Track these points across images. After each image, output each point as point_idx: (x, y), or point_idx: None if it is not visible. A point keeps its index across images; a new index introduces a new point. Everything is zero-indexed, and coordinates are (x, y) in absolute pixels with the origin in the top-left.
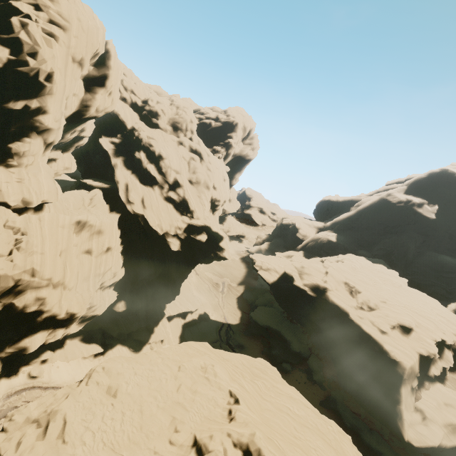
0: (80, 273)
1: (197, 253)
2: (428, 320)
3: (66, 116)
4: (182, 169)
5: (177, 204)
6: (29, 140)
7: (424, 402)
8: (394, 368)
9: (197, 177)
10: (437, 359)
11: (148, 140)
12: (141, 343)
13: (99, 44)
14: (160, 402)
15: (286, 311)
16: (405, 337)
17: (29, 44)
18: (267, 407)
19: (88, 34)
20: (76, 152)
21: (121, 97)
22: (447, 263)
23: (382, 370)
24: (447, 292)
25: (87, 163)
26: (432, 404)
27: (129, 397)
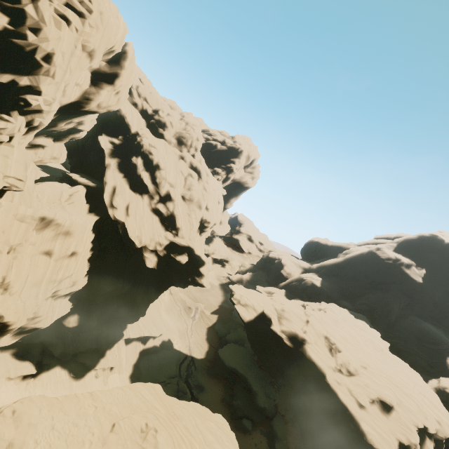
0: (30, 277)
1: (173, 274)
2: (410, 398)
3: (62, 104)
4: (178, 184)
5: (164, 217)
6: (7, 118)
7: None
8: None
9: (191, 194)
10: None
11: (149, 148)
12: (86, 367)
13: (116, 42)
14: None
15: (257, 356)
16: (385, 416)
17: (34, 19)
18: None
19: (106, 28)
20: (72, 144)
21: (133, 101)
22: (430, 332)
23: None
24: (428, 365)
25: (80, 157)
26: None
27: None
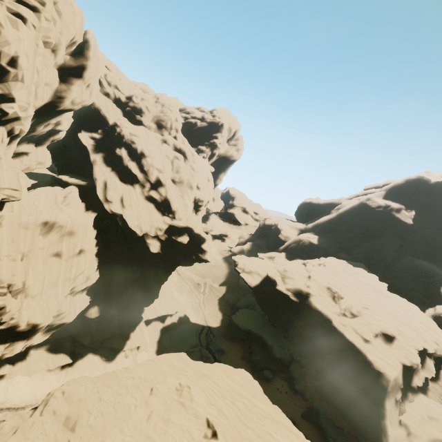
0: (46, 279)
1: (177, 255)
2: (410, 327)
3: (37, 107)
4: (165, 168)
5: (159, 203)
6: None
7: (408, 416)
8: (378, 379)
9: (180, 177)
10: (419, 369)
11: (130, 137)
12: (115, 350)
13: (76, 32)
14: (126, 435)
15: (268, 315)
16: (388, 346)
17: None
18: (248, 437)
19: (63, 19)
20: (53, 147)
21: (104, 92)
22: (424, 267)
23: (366, 381)
24: (424, 297)
25: (65, 158)
26: (416, 418)
27: (90, 430)
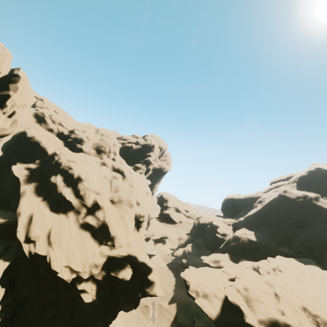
0: None
1: (119, 296)
2: None
3: None
4: (103, 189)
5: (96, 230)
6: None
7: None
8: None
9: (119, 196)
10: None
11: (68, 163)
12: None
13: None
14: None
15: None
16: None
17: None
18: None
19: None
20: None
21: (48, 128)
22: None
23: None
24: None
25: None
26: None
27: None
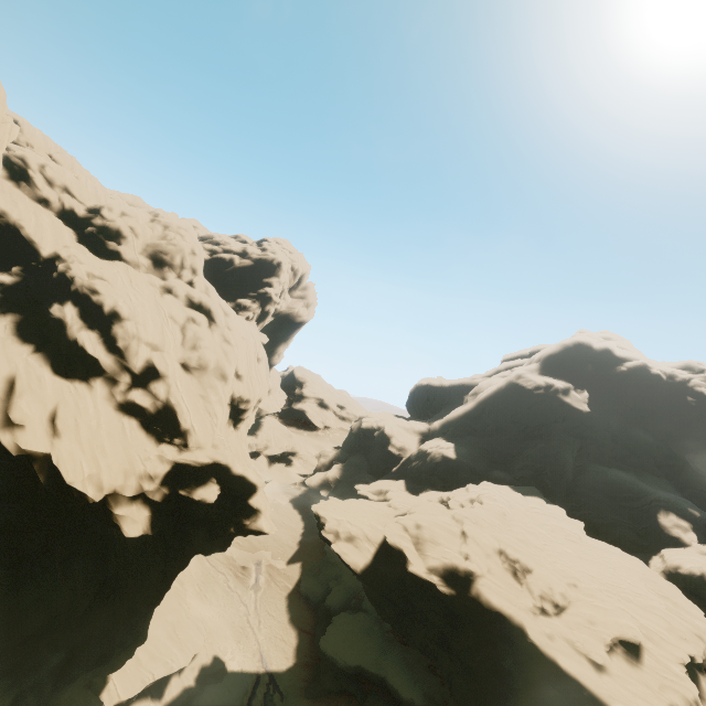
0: None
1: (193, 530)
2: (654, 614)
3: None
4: (167, 342)
5: (150, 416)
6: None
7: None
8: None
9: (200, 357)
10: None
11: (89, 281)
12: None
13: None
14: None
15: (394, 626)
16: (637, 669)
17: None
18: None
19: None
20: None
21: (37, 196)
22: (622, 482)
23: None
24: (638, 535)
25: None
26: None
27: None
